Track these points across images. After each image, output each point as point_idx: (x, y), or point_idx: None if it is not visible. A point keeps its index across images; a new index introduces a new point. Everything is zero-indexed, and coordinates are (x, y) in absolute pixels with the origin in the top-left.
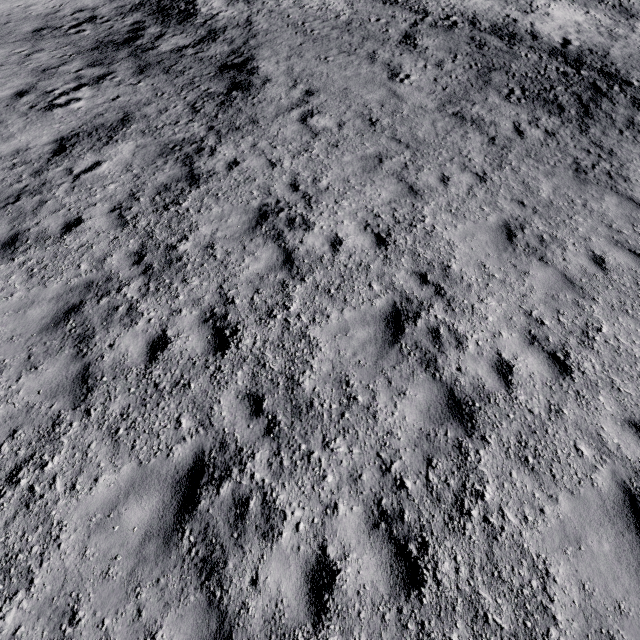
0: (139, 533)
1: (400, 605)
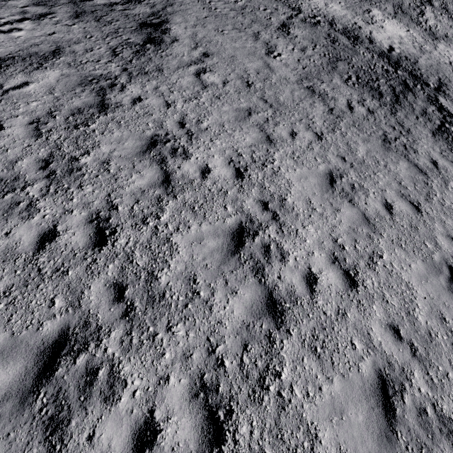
0: None
1: None
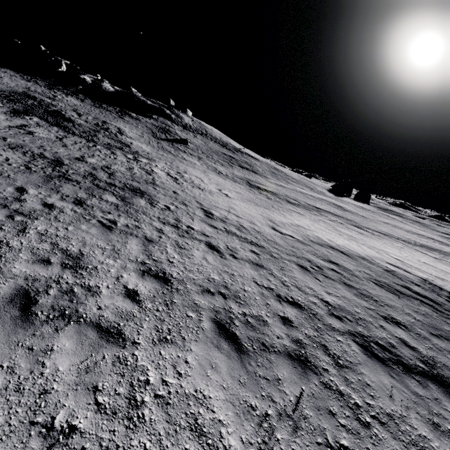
0: None
1: None
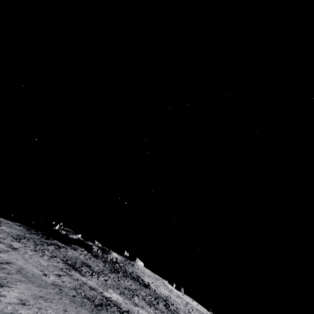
0: None
1: None
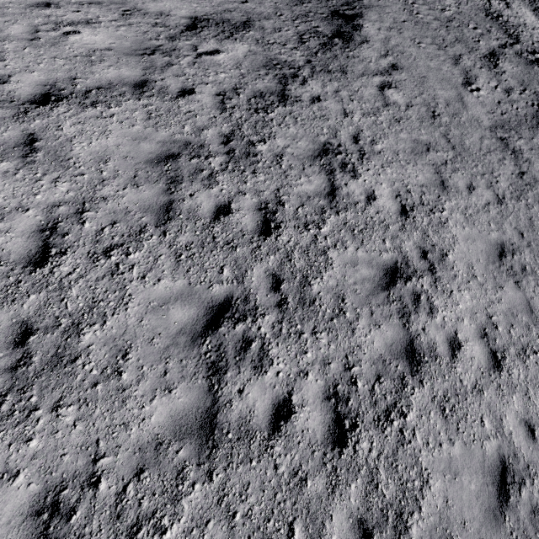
0: (177, 326)
1: (326, 451)
